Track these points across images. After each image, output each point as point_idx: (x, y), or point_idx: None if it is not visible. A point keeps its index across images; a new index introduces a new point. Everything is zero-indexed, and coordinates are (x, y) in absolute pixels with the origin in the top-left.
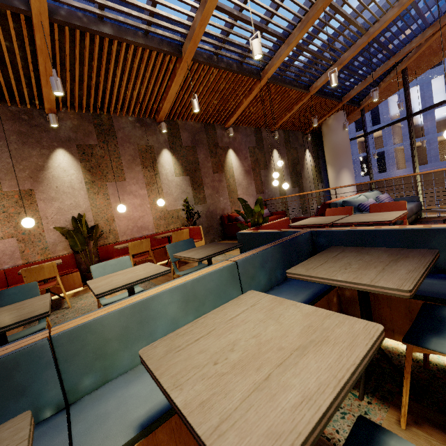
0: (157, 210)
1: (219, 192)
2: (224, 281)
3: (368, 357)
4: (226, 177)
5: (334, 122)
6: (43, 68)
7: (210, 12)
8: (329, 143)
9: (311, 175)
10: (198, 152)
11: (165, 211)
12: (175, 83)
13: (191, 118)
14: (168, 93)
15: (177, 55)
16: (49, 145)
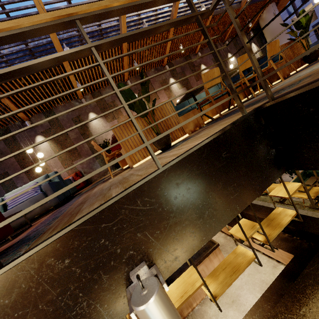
0: None
1: (202, 90)
2: (215, 90)
3: (236, 69)
4: None
5: (267, 14)
6: (125, 63)
7: (178, 4)
8: (267, 31)
9: None
10: (185, 73)
11: None
12: (168, 43)
13: (177, 57)
14: (166, 49)
15: (167, 30)
16: None
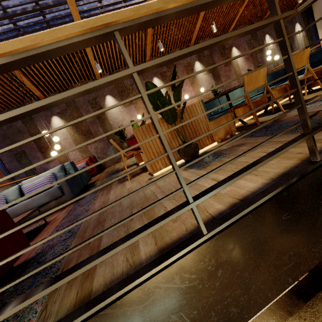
0: (198, 96)
1: (230, 78)
2: None
3: (283, 66)
4: (233, 67)
5: None
6: (148, 41)
7: None
8: (319, 9)
9: (302, 43)
10: (214, 56)
11: (202, 96)
12: (199, 20)
13: (206, 37)
14: (195, 27)
15: None
16: (150, 77)
